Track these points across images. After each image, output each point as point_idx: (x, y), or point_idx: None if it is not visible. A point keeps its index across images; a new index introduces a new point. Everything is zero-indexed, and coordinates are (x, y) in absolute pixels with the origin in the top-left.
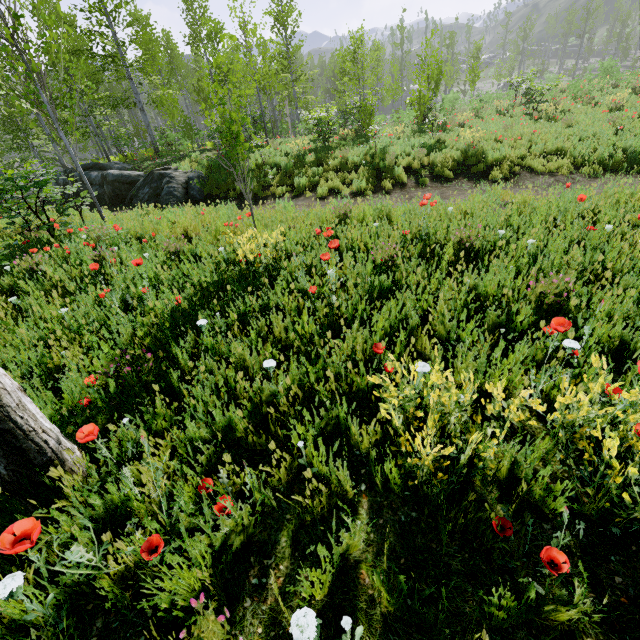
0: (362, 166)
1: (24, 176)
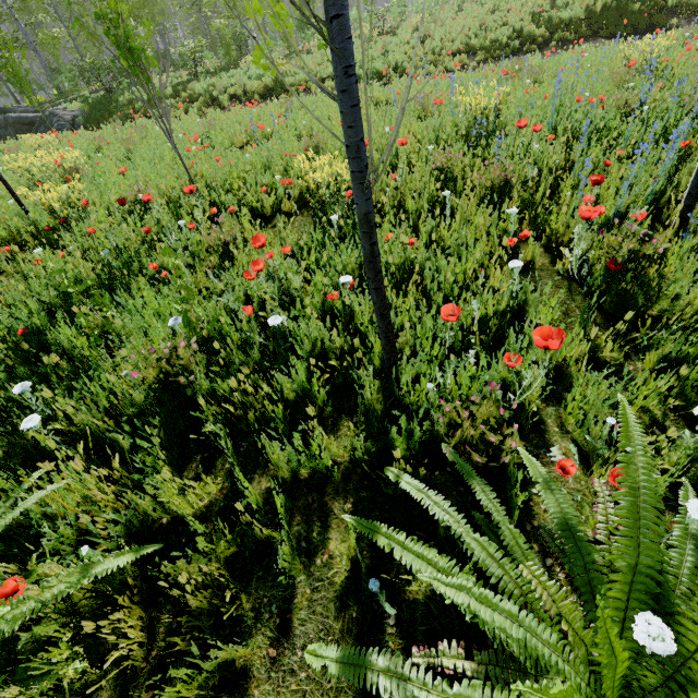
0: (201, 96)
1: None
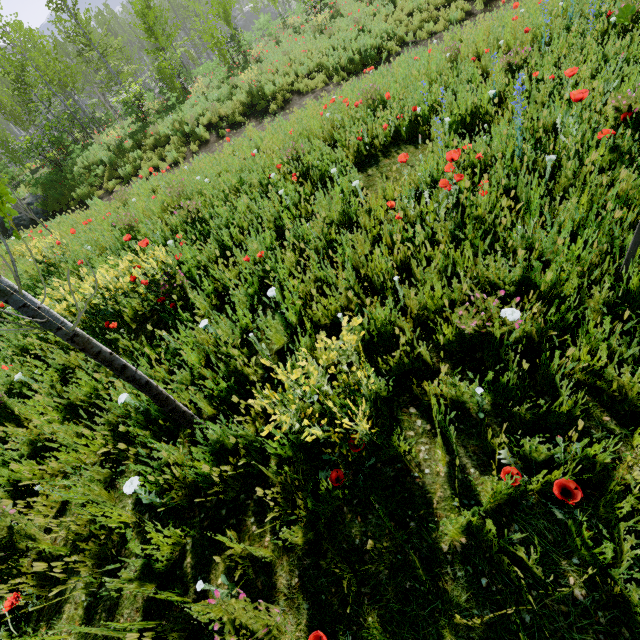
0: (171, 137)
1: None
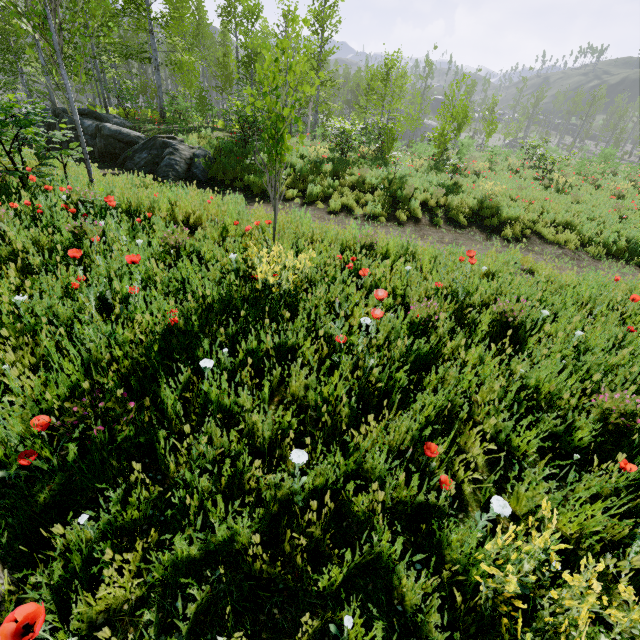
0: (379, 190)
1: (4, 109)
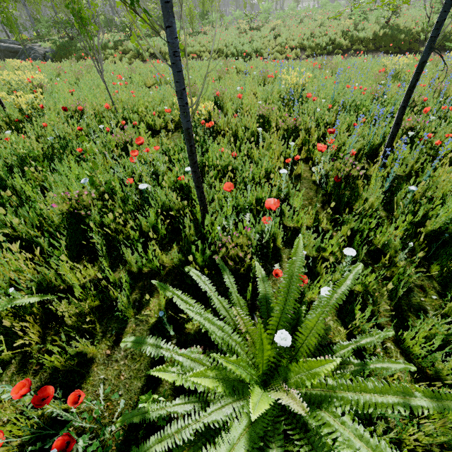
0: (131, 51)
1: None
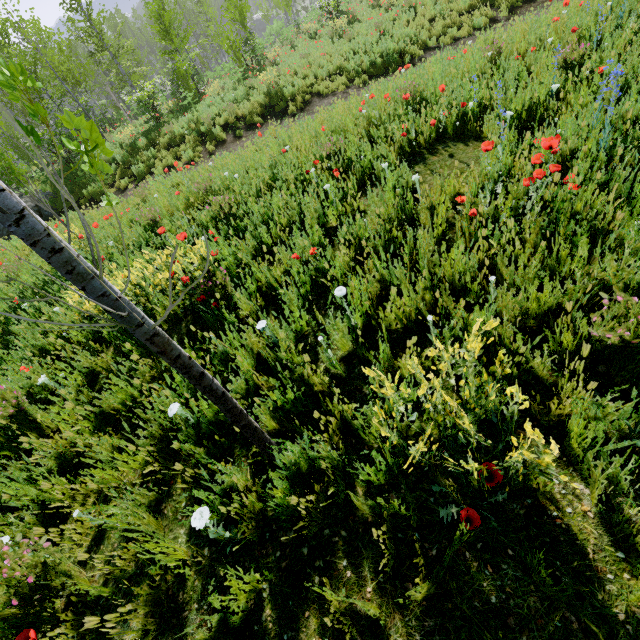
0: (187, 136)
1: None
